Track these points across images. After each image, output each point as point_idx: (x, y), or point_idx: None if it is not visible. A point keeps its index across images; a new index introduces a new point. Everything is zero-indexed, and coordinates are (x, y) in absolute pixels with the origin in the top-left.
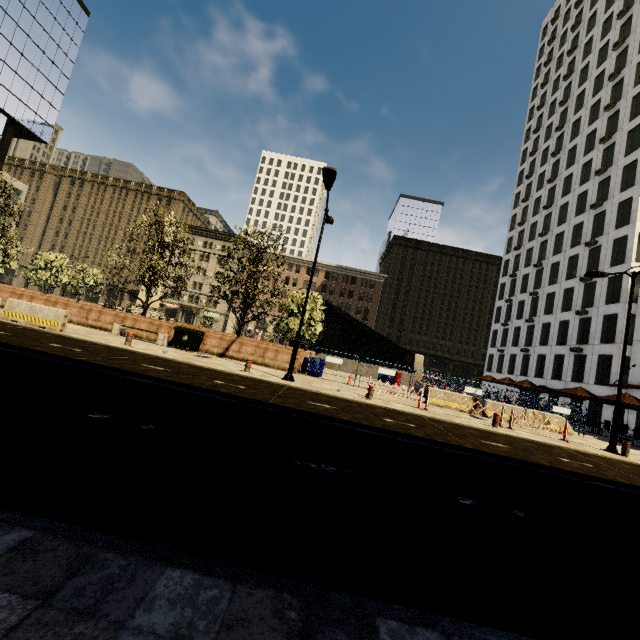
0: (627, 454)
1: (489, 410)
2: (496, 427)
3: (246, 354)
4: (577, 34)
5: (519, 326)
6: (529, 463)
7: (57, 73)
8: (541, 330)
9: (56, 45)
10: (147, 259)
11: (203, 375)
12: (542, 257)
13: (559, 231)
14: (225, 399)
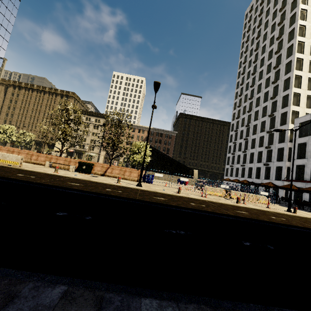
0: (296, 212)
1: (232, 195)
2: (238, 203)
3: (115, 174)
4: (261, 18)
5: (239, 154)
6: (260, 220)
7: (4, 30)
8: (250, 156)
9: (3, 16)
10: (61, 127)
11: (99, 186)
12: (249, 122)
13: (256, 110)
14: (117, 199)
